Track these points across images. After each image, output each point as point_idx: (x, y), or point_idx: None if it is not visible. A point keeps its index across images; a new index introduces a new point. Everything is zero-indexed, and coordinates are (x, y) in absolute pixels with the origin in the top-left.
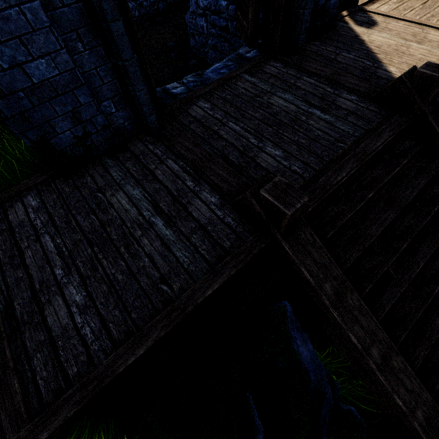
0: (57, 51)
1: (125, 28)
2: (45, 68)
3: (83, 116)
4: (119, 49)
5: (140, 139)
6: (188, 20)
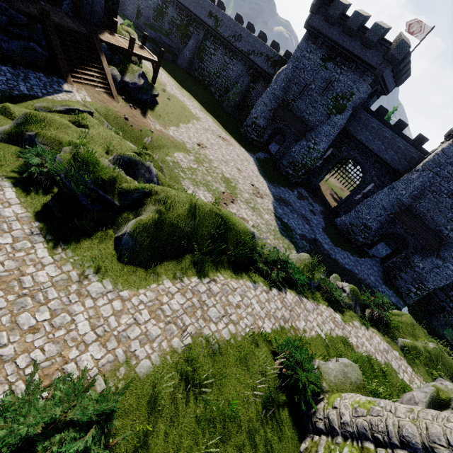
0: None
1: None
2: None
3: None
4: None
5: None
6: (63, 4)
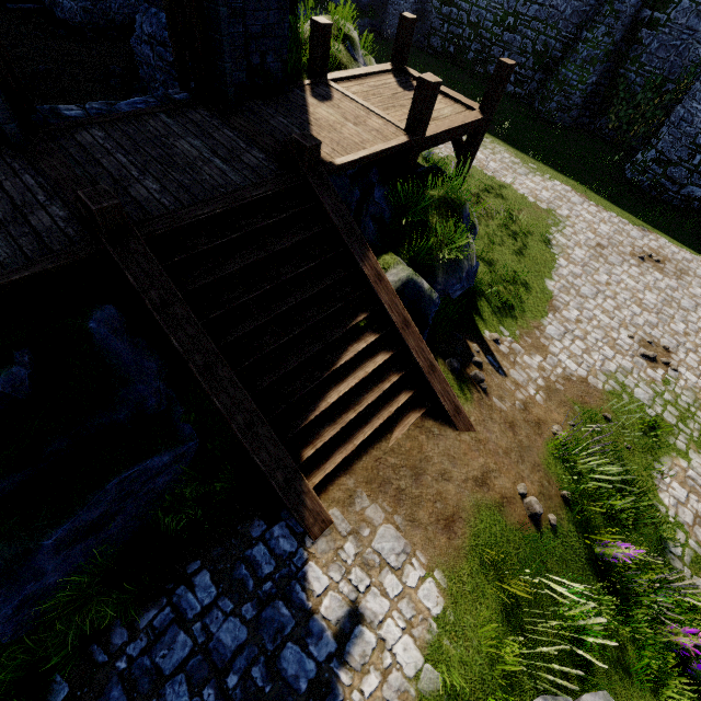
0: None
1: None
2: None
3: None
4: None
5: None
6: (134, 44)
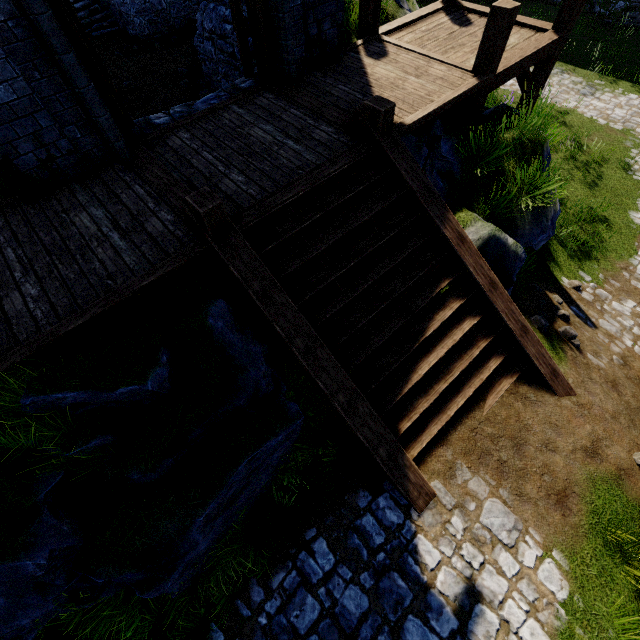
0: (15, 79)
1: (78, 60)
2: (4, 93)
3: (46, 139)
4: (73, 78)
5: (113, 167)
6: (197, 43)
